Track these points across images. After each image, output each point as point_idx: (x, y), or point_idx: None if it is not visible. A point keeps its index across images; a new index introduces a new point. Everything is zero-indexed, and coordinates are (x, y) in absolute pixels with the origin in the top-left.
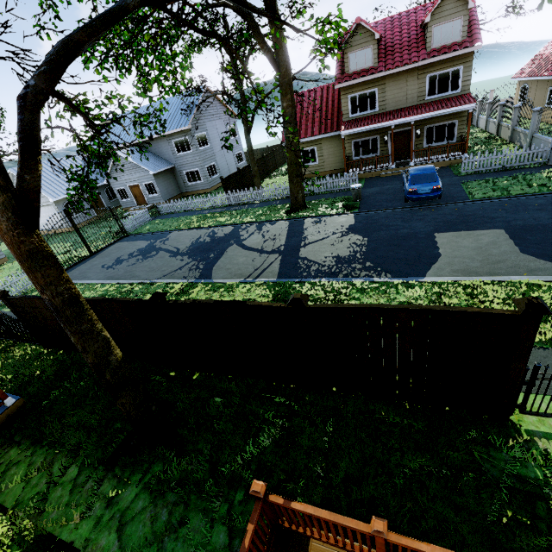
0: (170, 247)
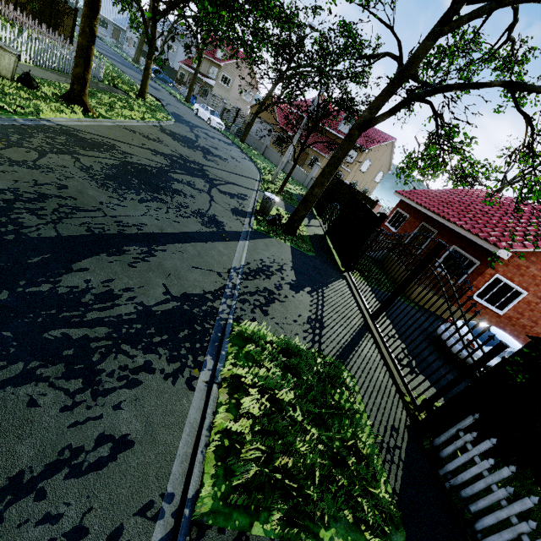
0: None
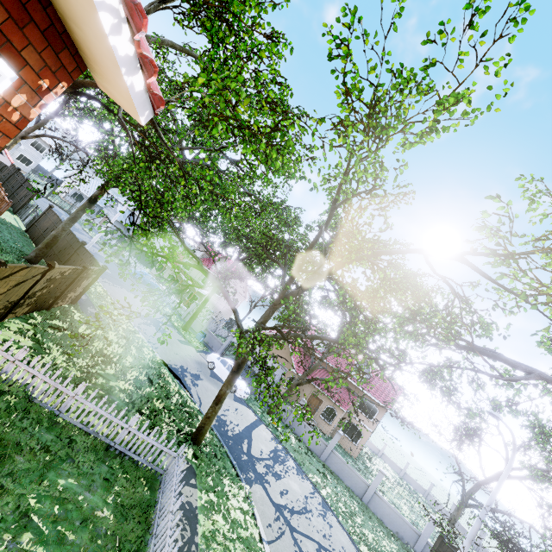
0: (63, 216)
